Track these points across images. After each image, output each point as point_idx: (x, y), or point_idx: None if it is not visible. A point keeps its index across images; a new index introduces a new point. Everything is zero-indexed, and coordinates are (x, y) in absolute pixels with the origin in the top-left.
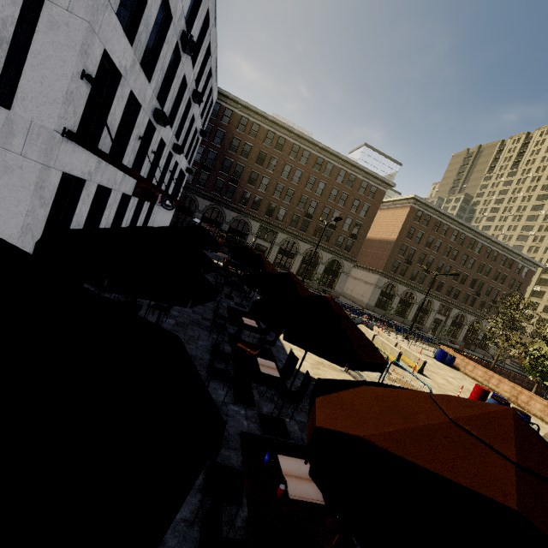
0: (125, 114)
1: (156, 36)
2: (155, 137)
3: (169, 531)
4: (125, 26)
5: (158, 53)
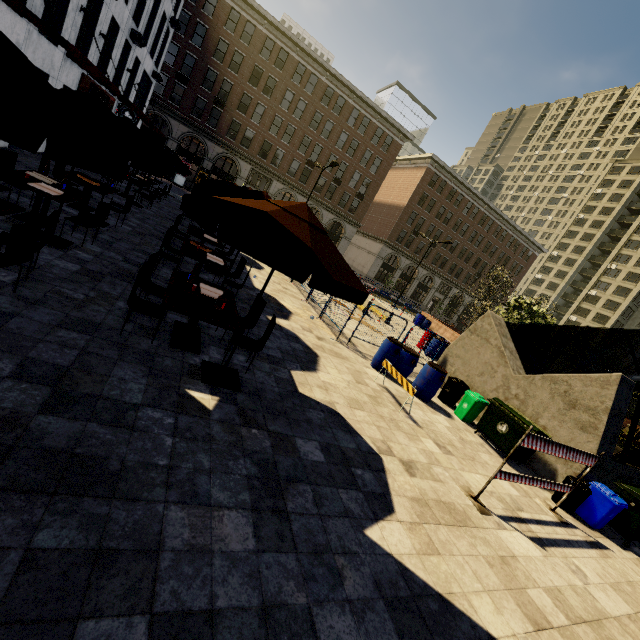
0: None
1: None
2: (103, 13)
3: (116, 309)
4: None
5: None
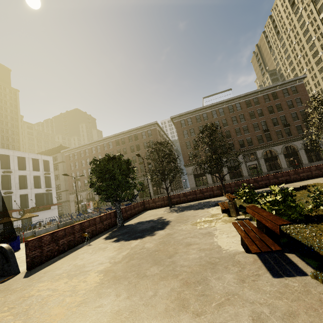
0: None
1: None
2: None
3: None
4: None
5: None
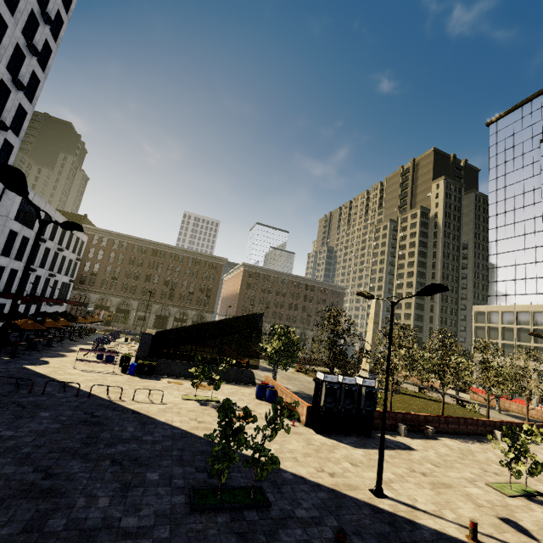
0: (11, 275)
1: (23, 246)
2: (31, 276)
3: None
4: (6, 253)
5: (25, 251)
